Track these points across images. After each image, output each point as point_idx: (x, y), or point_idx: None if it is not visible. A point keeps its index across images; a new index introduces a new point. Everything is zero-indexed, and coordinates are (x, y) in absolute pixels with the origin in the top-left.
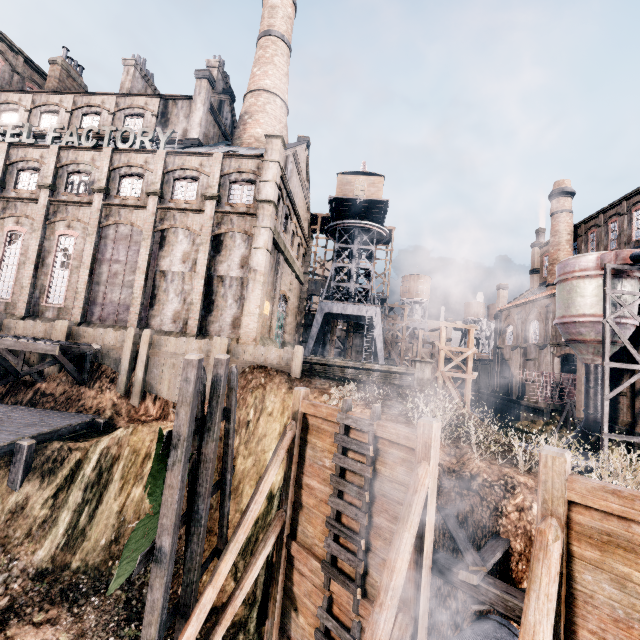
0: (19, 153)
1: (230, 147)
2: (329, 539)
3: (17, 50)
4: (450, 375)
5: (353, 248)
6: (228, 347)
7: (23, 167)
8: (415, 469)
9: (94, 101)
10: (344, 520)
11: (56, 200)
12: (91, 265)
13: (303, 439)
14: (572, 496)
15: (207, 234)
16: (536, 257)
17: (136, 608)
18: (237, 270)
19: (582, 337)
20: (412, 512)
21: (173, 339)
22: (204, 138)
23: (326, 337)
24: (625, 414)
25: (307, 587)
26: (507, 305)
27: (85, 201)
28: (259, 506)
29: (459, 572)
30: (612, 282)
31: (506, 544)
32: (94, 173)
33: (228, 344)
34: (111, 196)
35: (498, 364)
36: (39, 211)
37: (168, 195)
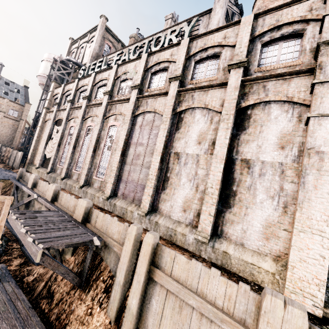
0: (99, 77)
1: None
2: None
3: (119, 40)
4: None
5: None
6: None
7: (100, 85)
8: None
9: None
10: None
11: (110, 101)
12: (123, 147)
13: None
14: None
15: (229, 108)
16: None
17: None
18: (272, 152)
19: None
20: None
21: (182, 259)
22: None
23: None
24: None
25: None
26: None
27: (126, 98)
28: None
29: None
30: None
31: None
32: (134, 77)
33: (305, 328)
34: (143, 91)
35: None
36: (101, 110)
37: (188, 78)
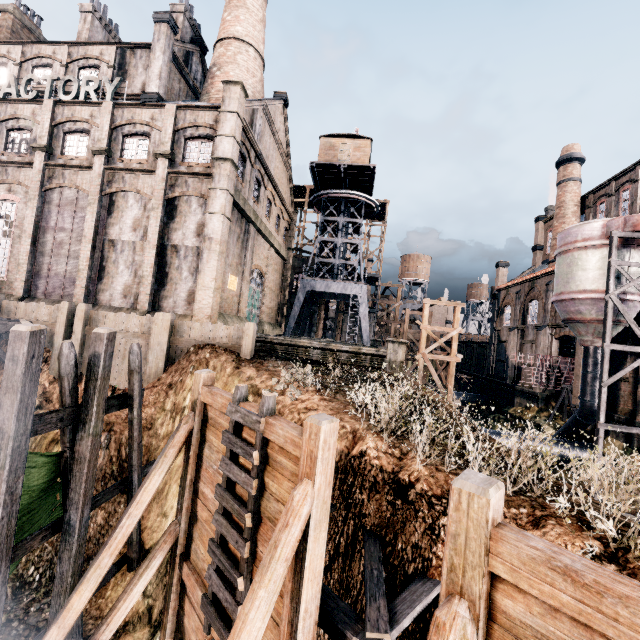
0: None
1: (194, 102)
2: (211, 568)
3: None
4: (432, 357)
5: (339, 221)
6: (172, 324)
7: None
8: (292, 491)
9: (44, 51)
10: (231, 545)
11: None
12: (33, 233)
13: (202, 435)
14: (496, 566)
15: (159, 198)
16: (540, 232)
17: (16, 629)
18: (193, 239)
19: (581, 316)
20: (275, 558)
21: (112, 315)
22: (166, 93)
23: (313, 317)
24: (626, 402)
25: (195, 622)
26: (506, 284)
27: (25, 161)
28: (134, 520)
29: (351, 639)
30: (619, 253)
31: (435, 589)
32: (35, 129)
33: (171, 320)
34: (54, 156)
35: (494, 347)
36: None
37: (117, 154)
